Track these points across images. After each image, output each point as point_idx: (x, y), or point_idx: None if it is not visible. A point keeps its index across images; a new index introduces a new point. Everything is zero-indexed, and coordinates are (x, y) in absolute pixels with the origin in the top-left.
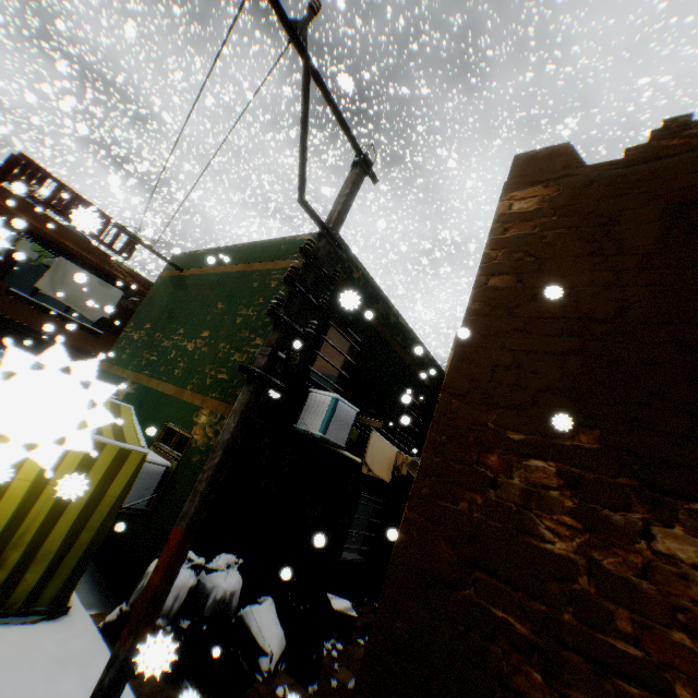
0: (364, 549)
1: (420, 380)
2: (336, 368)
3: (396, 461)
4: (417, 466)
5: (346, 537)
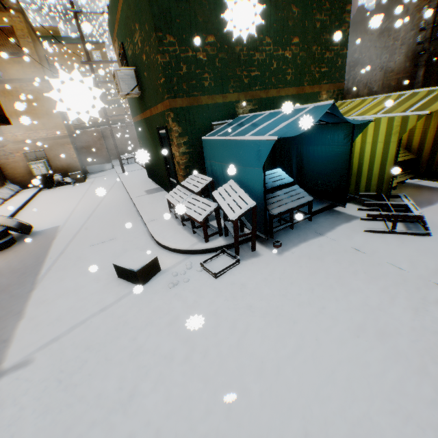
0: None
1: None
2: None
3: None
4: None
5: None
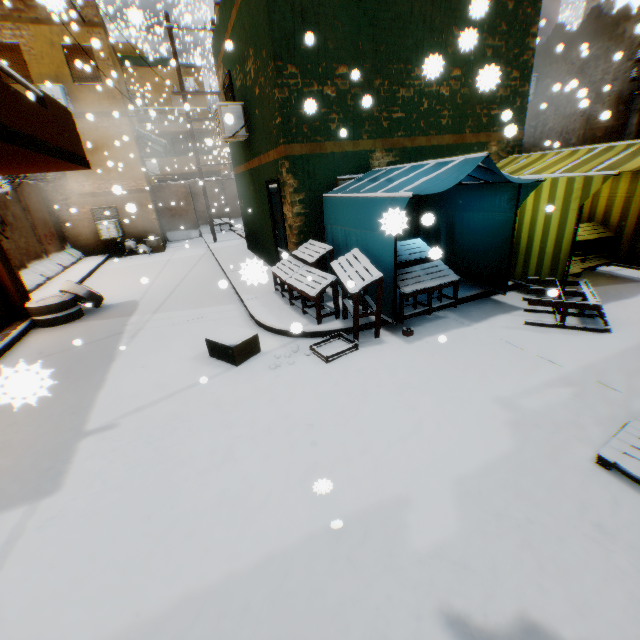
0: None
1: None
2: None
3: None
4: None
5: None
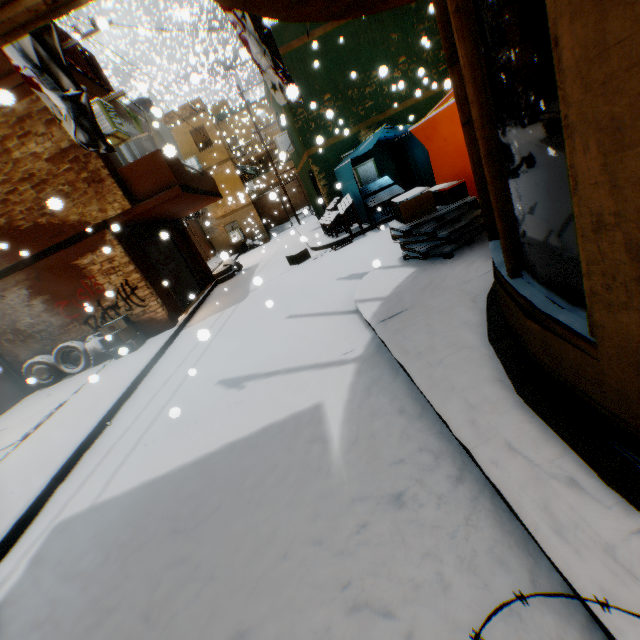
0: None
1: None
2: None
3: None
4: None
5: None
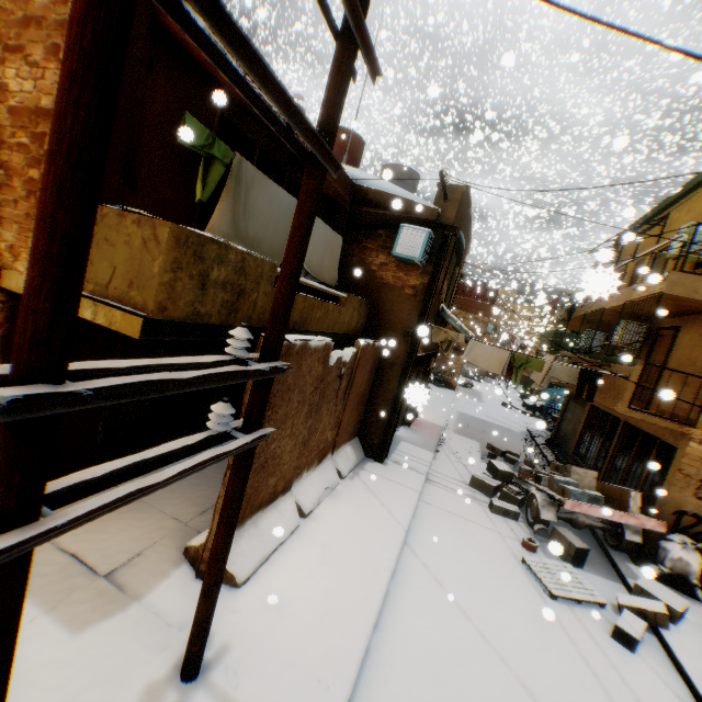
0: None
1: None
2: None
3: None
4: None
5: None
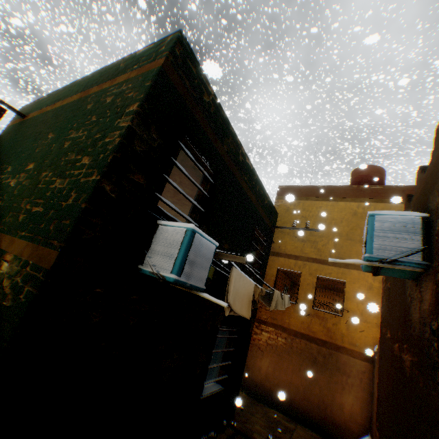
0: (222, 377)
1: (262, 218)
2: (189, 199)
3: (254, 295)
4: (267, 295)
5: (206, 374)
